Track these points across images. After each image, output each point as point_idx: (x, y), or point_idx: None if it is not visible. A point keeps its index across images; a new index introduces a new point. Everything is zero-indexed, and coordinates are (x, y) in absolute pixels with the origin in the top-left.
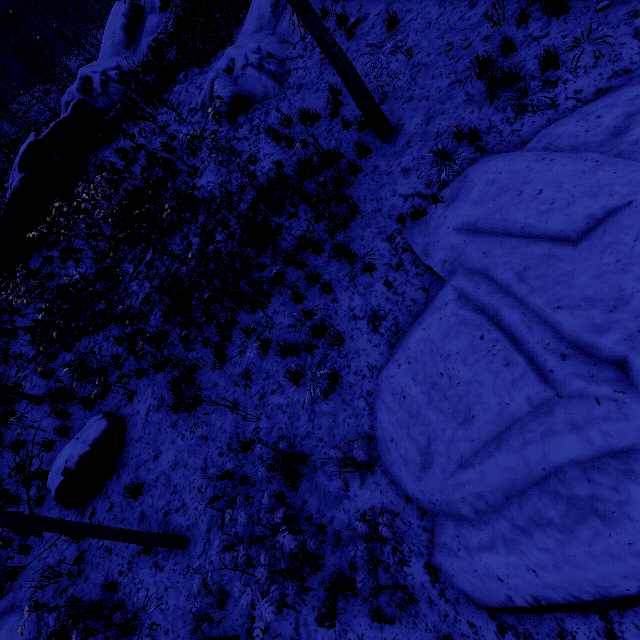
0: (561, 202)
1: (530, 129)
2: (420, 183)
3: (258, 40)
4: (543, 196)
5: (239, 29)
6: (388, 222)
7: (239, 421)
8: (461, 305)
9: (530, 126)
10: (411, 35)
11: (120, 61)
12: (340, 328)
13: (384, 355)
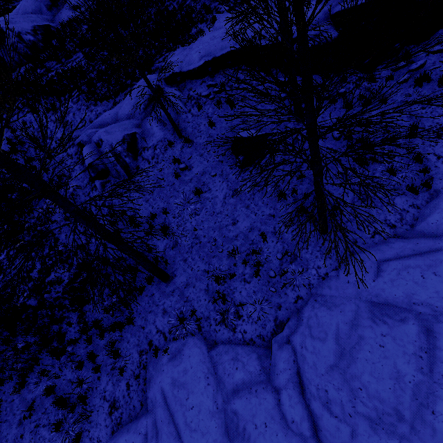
0: (194, 425)
1: (221, 336)
2: (167, 326)
3: (126, 130)
4: (191, 412)
5: (123, 93)
6: (144, 340)
7: (18, 437)
8: (143, 442)
9: (222, 334)
10: (203, 211)
11: (37, 25)
12: (95, 401)
13: (108, 436)
